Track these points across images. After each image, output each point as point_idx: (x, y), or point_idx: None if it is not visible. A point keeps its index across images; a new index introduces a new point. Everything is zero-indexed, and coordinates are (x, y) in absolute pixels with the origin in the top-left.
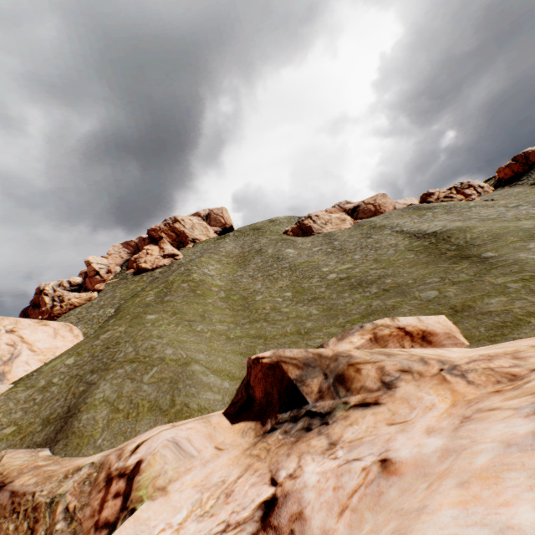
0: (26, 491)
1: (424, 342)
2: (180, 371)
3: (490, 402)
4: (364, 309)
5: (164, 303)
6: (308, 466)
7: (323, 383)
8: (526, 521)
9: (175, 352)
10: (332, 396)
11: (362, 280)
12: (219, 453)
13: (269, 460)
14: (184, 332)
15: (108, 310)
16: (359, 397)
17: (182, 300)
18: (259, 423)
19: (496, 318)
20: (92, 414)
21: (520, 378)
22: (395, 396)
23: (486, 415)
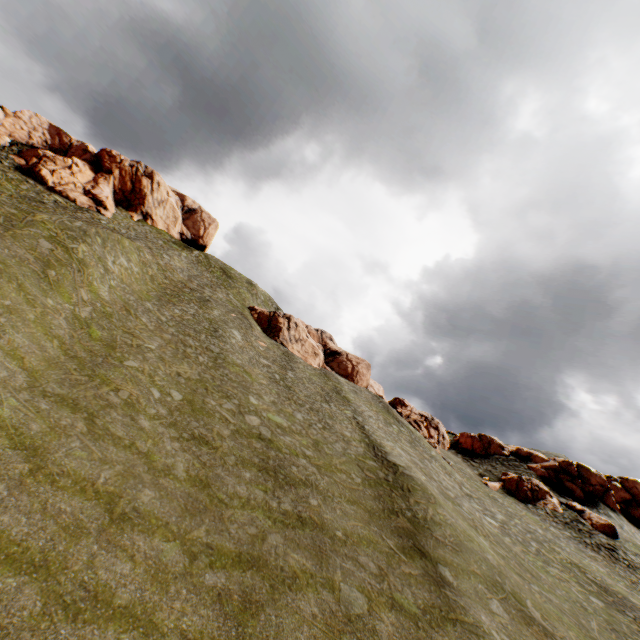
0: None
1: None
2: None
3: None
4: (251, 537)
5: None
6: None
7: None
8: None
9: None
10: None
11: (284, 465)
12: None
13: None
14: None
15: None
16: None
17: (3, 259)
18: None
19: None
20: None
21: None
22: None
23: None
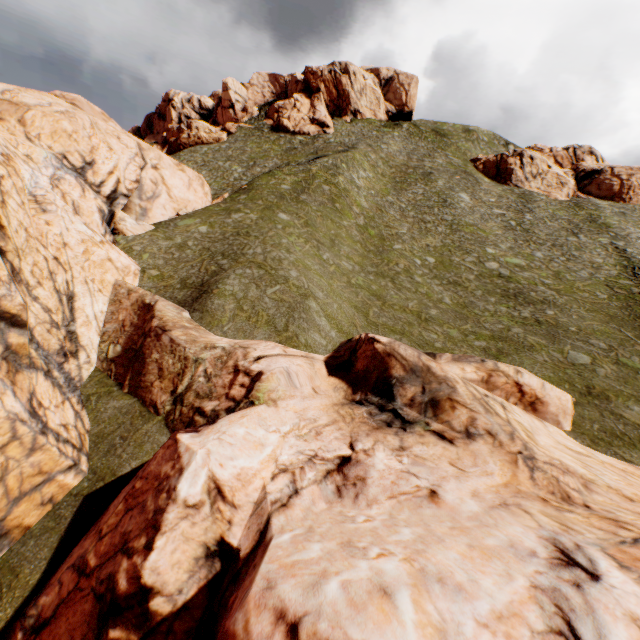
0: (180, 343)
1: (529, 406)
2: (299, 301)
3: (531, 505)
4: (499, 330)
5: (299, 202)
6: (378, 453)
7: (418, 395)
8: (485, 585)
9: (298, 277)
10: (419, 411)
11: (522, 292)
12: (314, 395)
13: (352, 427)
14: (310, 254)
15: (234, 166)
16: (440, 427)
17: (318, 209)
18: (351, 389)
19: (621, 426)
20: (222, 301)
21: (570, 503)
22: (469, 447)
23: (518, 513)
